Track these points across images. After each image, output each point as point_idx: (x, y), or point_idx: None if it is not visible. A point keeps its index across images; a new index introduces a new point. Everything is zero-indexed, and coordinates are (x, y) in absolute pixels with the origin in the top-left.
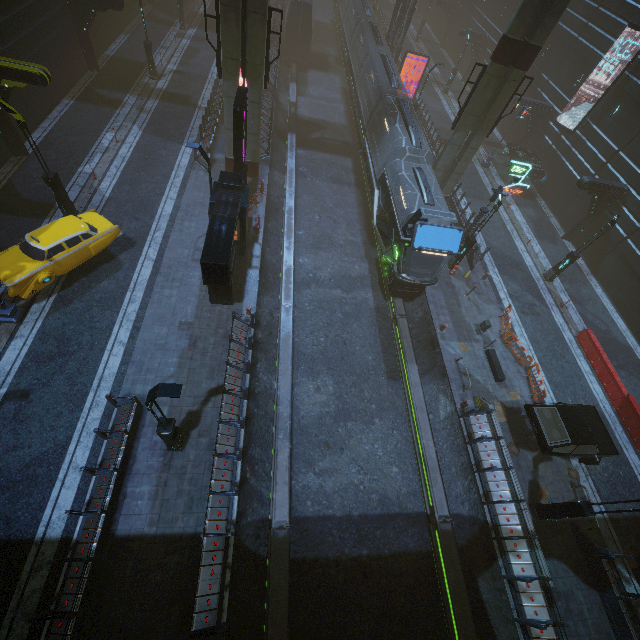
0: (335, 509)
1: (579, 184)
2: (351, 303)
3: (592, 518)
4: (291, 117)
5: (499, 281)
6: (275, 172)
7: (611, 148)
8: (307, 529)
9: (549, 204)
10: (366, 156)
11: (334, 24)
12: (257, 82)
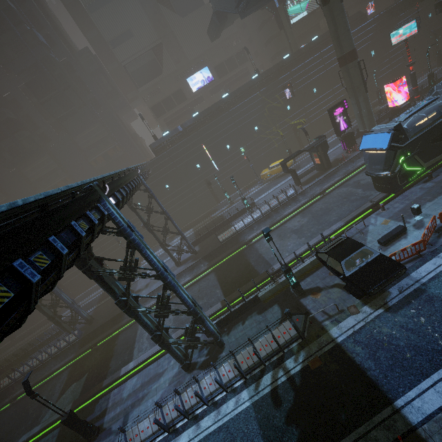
0: (260, 250)
1: None
2: (358, 196)
3: (325, 329)
4: None
5: None
6: None
7: None
8: (251, 249)
9: None
10: None
11: None
12: (360, 92)
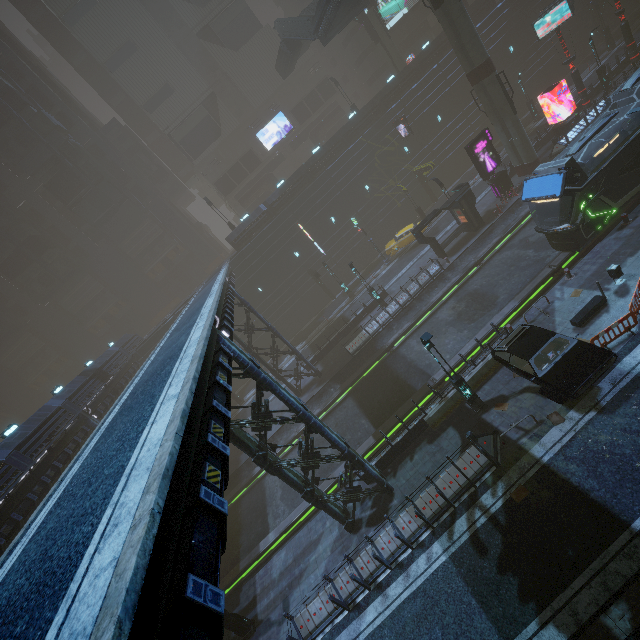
0: (409, 357)
1: None
2: (530, 260)
3: (524, 449)
4: None
5: None
6: None
7: None
8: (396, 357)
9: None
10: None
11: None
12: (506, 115)
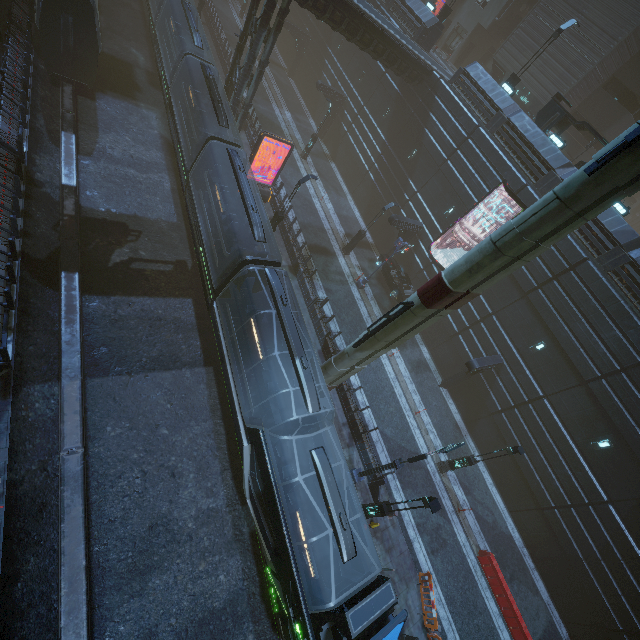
0: None
1: (469, 367)
2: None
3: None
4: (66, 226)
5: (404, 505)
6: (32, 391)
7: (485, 308)
8: None
9: (422, 334)
10: (219, 339)
11: (140, 0)
12: None
